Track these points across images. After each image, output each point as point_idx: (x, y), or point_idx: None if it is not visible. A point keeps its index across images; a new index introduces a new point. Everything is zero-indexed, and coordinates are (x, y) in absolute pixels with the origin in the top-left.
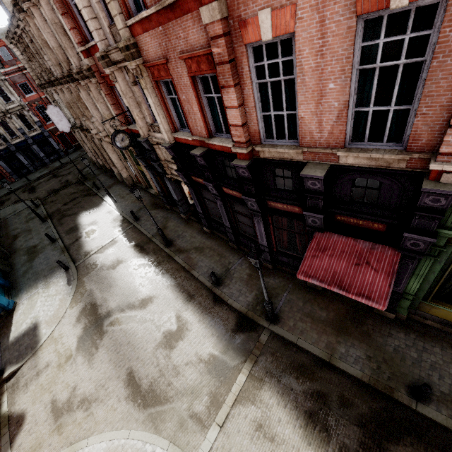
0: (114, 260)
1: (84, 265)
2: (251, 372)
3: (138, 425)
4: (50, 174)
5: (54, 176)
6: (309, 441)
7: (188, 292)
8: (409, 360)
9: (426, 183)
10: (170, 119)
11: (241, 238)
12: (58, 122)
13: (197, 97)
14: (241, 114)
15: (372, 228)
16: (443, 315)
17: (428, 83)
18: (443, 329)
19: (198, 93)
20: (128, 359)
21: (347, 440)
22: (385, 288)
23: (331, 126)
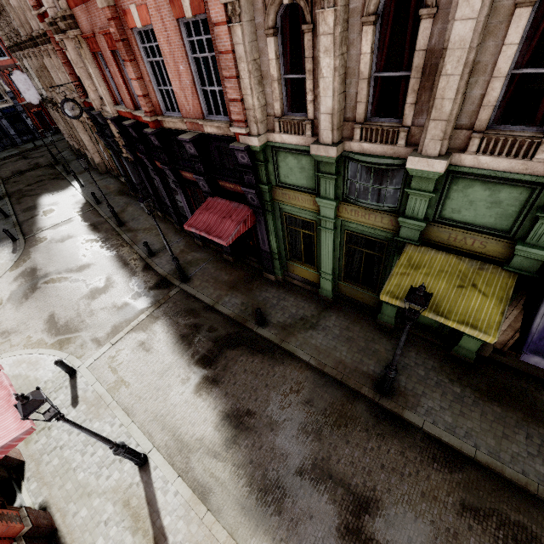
0: (64, 236)
1: (33, 239)
2: (152, 313)
3: (47, 346)
4: (19, 155)
5: (24, 158)
6: (174, 350)
7: (125, 262)
8: (270, 305)
9: (234, 143)
10: (110, 92)
11: (182, 218)
12: (25, 91)
13: (119, 70)
14: (140, 85)
15: (239, 191)
16: (301, 273)
17: (220, 71)
18: (304, 287)
19: (120, 67)
20: (53, 306)
21: (201, 349)
22: (232, 231)
23: (192, 100)
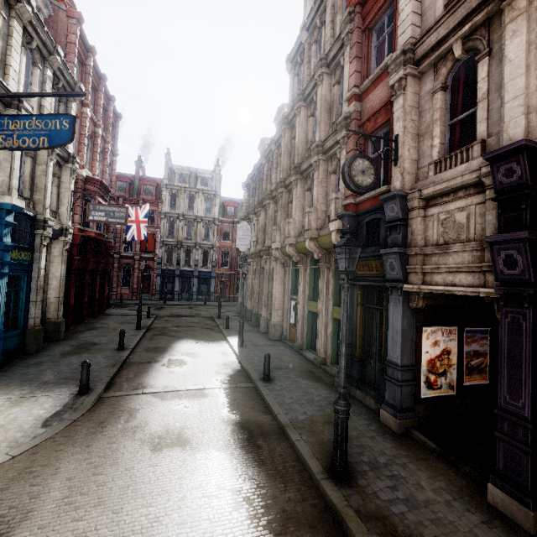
0: (171, 428)
1: (113, 403)
2: None
3: None
4: (187, 306)
5: (189, 308)
6: None
7: None
8: None
9: None
10: None
11: None
12: (240, 238)
13: None
14: None
15: None
16: None
17: None
18: None
19: None
20: None
21: None
22: None
23: None
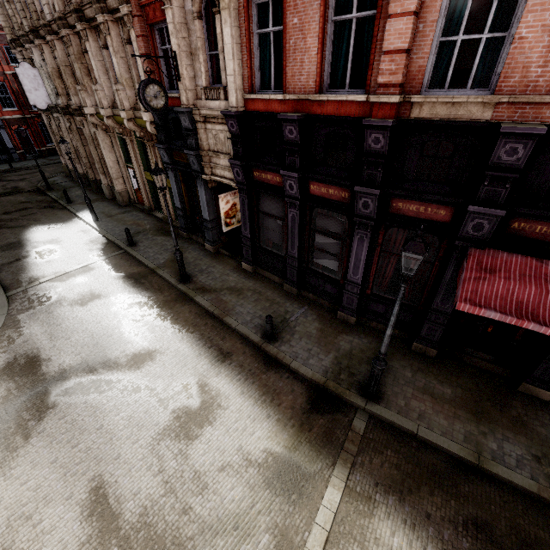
0: (84, 293)
1: (24, 296)
2: (347, 484)
3: None
4: None
5: None
6: None
7: (220, 348)
8: None
9: None
10: (250, 69)
11: (308, 276)
12: (31, 90)
13: (324, 16)
14: (412, 28)
15: None
16: None
17: None
18: None
19: (326, 12)
20: (95, 458)
21: None
22: None
23: None
